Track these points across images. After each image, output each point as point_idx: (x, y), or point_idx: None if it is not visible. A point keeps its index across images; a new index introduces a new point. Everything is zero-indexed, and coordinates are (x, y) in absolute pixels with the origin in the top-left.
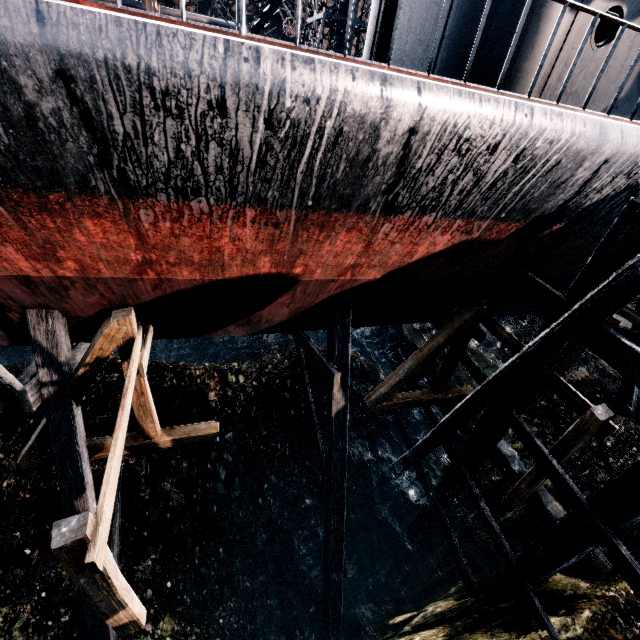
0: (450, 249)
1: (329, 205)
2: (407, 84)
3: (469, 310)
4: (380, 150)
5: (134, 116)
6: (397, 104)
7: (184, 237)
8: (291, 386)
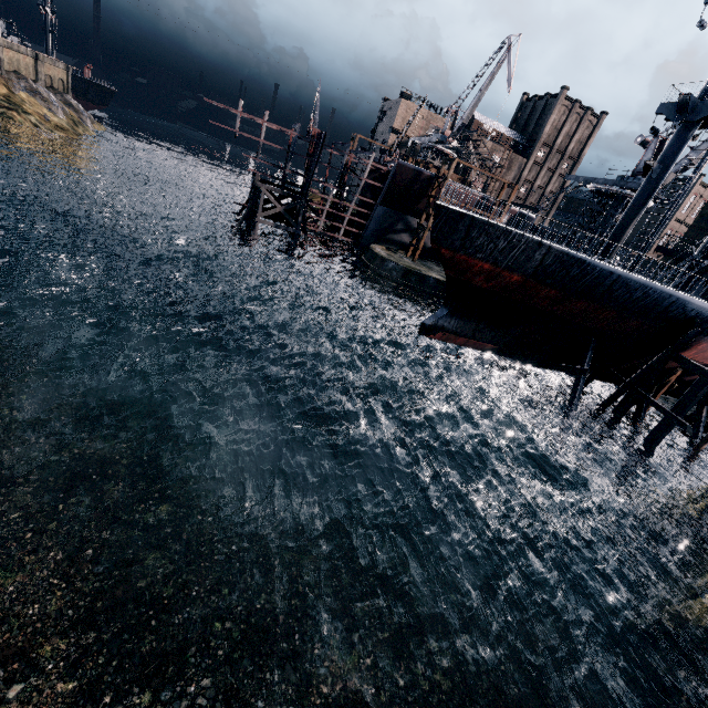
0: None
1: None
2: None
3: None
4: None
5: None
6: None
7: None
8: None
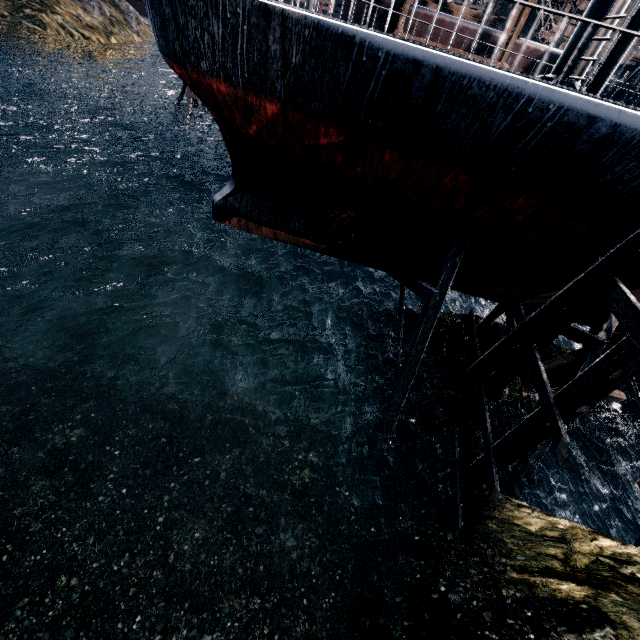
0: None
1: None
2: None
3: None
4: None
5: None
6: None
7: None
8: None
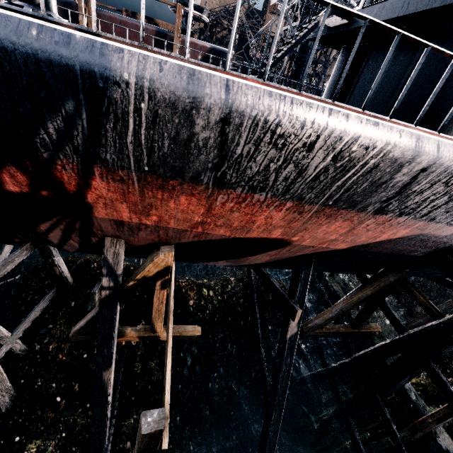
0: (403, 237)
1: (341, 205)
2: (431, 141)
3: (394, 275)
4: (395, 178)
5: (252, 145)
6: (423, 154)
7: (236, 212)
8: (243, 303)
